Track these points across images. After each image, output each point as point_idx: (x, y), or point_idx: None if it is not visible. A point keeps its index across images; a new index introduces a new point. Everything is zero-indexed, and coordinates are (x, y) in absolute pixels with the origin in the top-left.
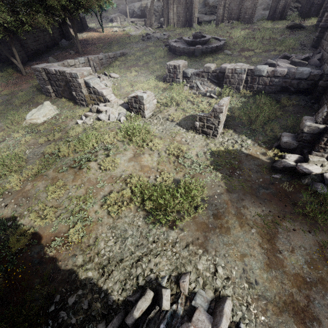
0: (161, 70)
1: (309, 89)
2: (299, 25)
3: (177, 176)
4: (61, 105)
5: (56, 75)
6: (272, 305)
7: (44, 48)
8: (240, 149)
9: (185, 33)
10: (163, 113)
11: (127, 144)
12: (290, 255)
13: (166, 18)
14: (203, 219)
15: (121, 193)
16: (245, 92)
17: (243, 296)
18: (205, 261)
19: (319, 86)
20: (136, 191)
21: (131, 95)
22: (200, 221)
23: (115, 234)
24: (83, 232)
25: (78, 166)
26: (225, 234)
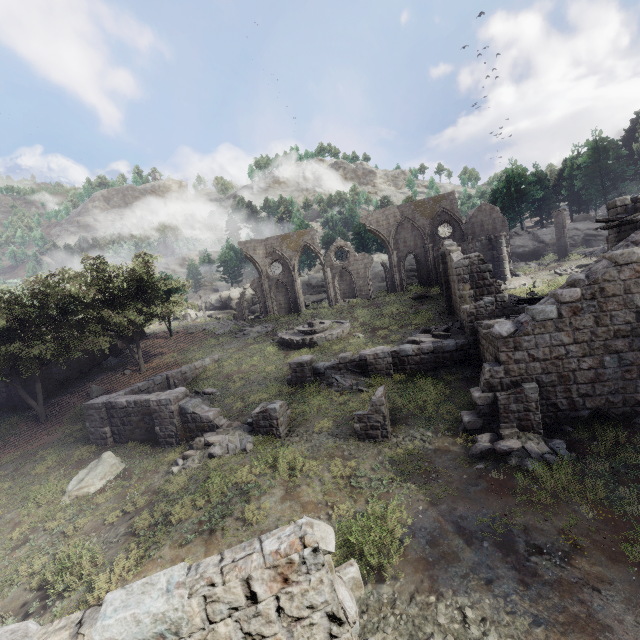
0: (279, 371)
1: (466, 359)
2: (425, 295)
3: (357, 505)
4: (127, 454)
5: (127, 407)
6: (550, 630)
7: (75, 375)
8: (423, 445)
9: (294, 320)
10: (303, 425)
11: (271, 478)
12: (539, 557)
13: (263, 308)
14: (417, 552)
15: None
16: (399, 376)
17: (512, 635)
18: (444, 609)
19: (472, 354)
20: None
21: (256, 410)
22: (414, 556)
23: None
24: None
25: (206, 530)
26: (454, 562)
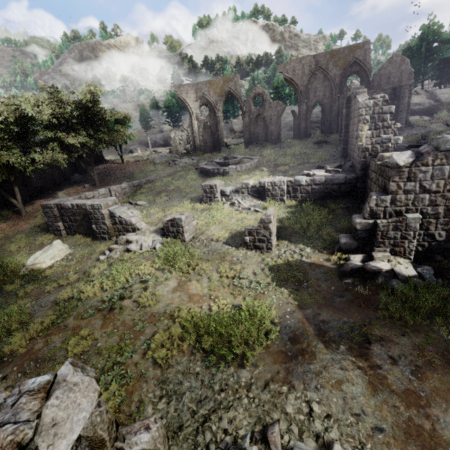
0: (195, 192)
1: (351, 192)
2: (324, 140)
3: (236, 300)
4: (74, 243)
5: (72, 209)
6: (392, 438)
7: (51, 185)
8: (300, 259)
9: (215, 156)
10: (205, 234)
11: (168, 272)
12: (391, 368)
13: (193, 145)
14: (278, 346)
15: (168, 333)
16: (290, 202)
17: (353, 435)
18: (294, 400)
19: (358, 188)
20: (188, 325)
21: (166, 218)
22: (275, 349)
23: (167, 391)
24: (120, 397)
25: (107, 307)
26: (310, 360)
